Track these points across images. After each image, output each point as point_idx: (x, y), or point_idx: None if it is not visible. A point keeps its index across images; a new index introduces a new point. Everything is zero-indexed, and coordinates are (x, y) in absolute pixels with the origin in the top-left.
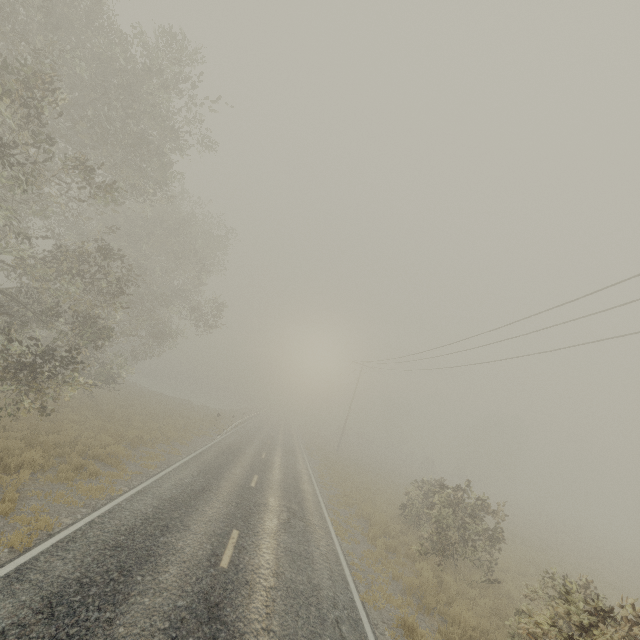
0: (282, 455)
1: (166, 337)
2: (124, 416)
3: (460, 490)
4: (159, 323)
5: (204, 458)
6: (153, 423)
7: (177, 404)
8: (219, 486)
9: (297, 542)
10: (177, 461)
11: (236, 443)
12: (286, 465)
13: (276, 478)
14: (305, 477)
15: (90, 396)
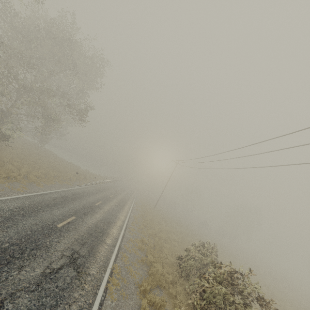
0: (113, 205)
1: (55, 121)
2: (9, 161)
3: (228, 267)
4: (46, 108)
5: (40, 197)
6: (27, 169)
7: (68, 166)
8: (17, 223)
9: (35, 309)
10: (10, 196)
11: (85, 192)
12: (110, 212)
13: (91, 221)
14: (119, 222)
15: (0, 147)
